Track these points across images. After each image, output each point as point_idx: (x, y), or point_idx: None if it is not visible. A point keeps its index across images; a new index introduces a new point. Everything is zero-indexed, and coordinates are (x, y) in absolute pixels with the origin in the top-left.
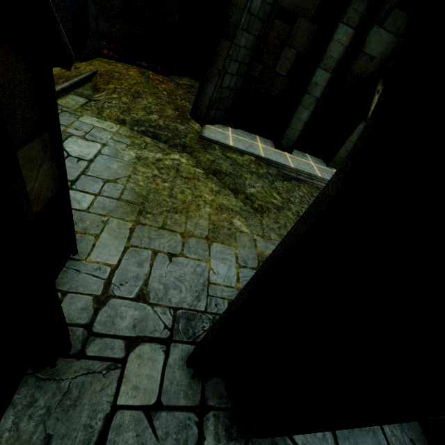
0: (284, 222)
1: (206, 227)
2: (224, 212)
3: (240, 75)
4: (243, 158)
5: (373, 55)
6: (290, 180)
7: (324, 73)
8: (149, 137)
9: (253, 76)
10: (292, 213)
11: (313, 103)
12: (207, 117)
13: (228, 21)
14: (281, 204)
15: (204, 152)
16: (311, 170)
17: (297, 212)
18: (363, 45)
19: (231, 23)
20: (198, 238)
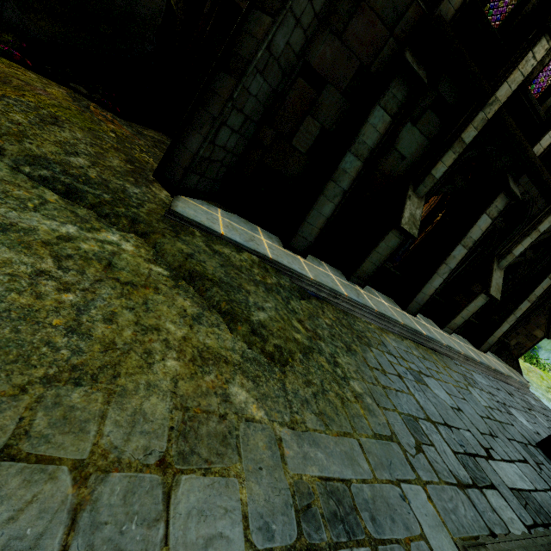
0: (319, 380)
1: (164, 423)
2: (209, 368)
3: (243, 135)
4: (240, 256)
5: (404, 155)
6: (310, 298)
7: (354, 160)
8: (55, 191)
9: (261, 142)
10: (326, 358)
11: (339, 195)
12: (184, 183)
13: (236, 51)
14: (308, 342)
15: (173, 237)
16: (334, 285)
17: (333, 356)
18: (395, 140)
19: (240, 55)
20: (135, 473)
